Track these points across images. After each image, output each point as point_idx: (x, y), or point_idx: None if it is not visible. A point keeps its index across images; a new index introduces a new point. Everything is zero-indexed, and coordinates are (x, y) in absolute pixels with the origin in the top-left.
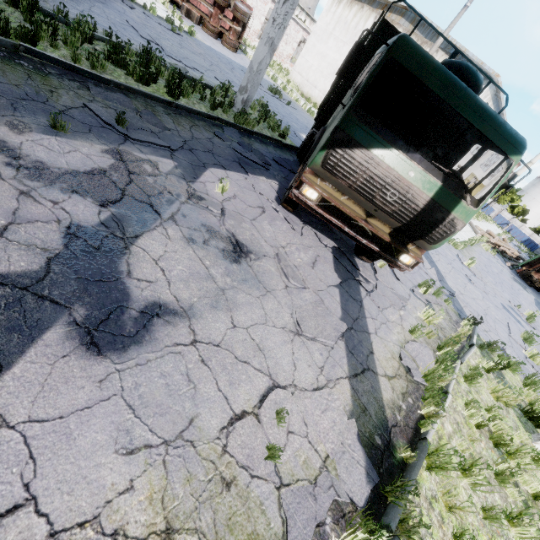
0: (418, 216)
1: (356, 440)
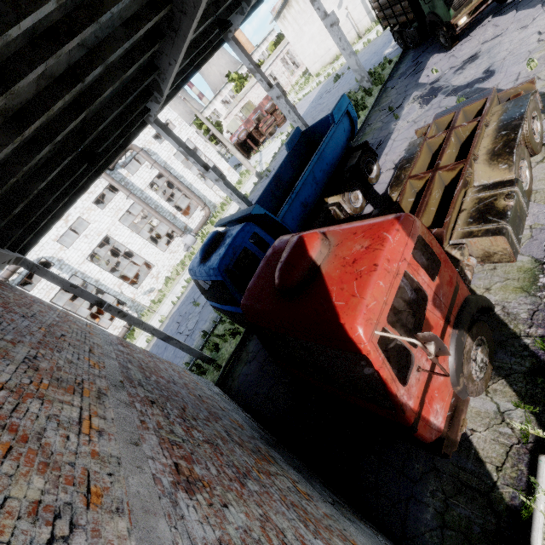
0: None
1: None
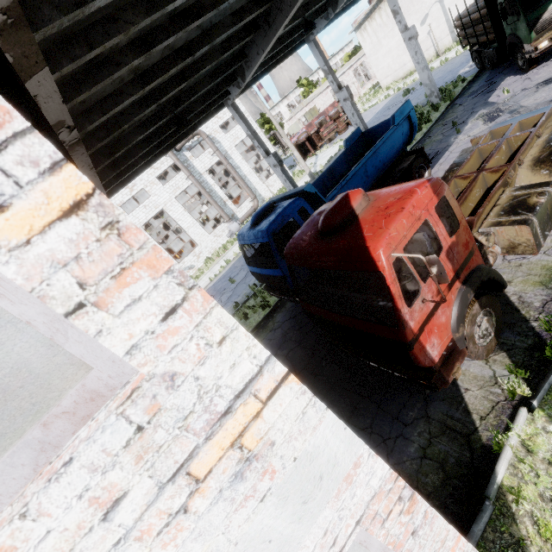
0: None
1: None
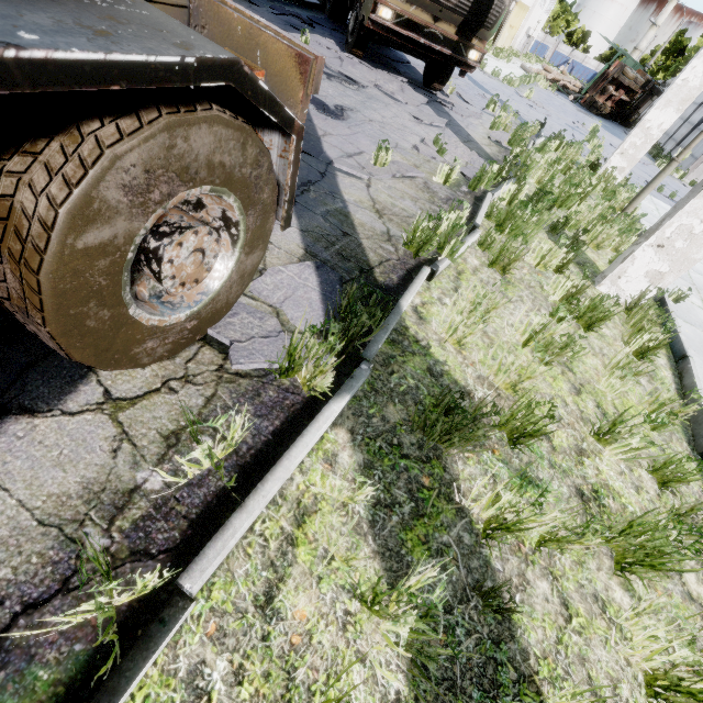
0: (474, 3)
1: (479, 158)
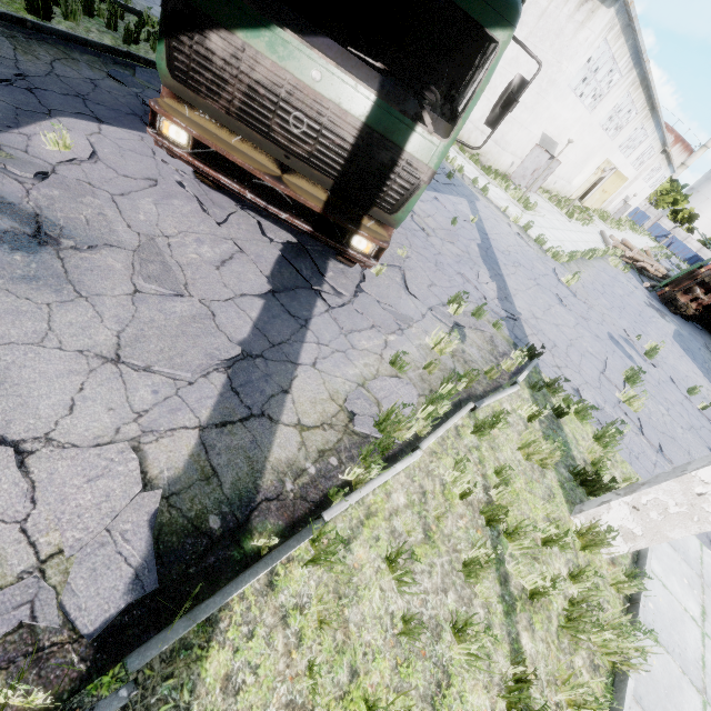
0: (351, 160)
1: (144, 524)
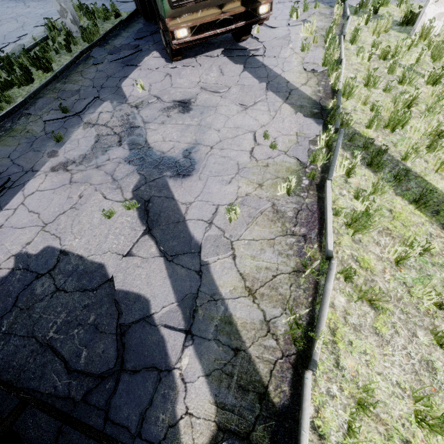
0: None
1: (304, 118)
